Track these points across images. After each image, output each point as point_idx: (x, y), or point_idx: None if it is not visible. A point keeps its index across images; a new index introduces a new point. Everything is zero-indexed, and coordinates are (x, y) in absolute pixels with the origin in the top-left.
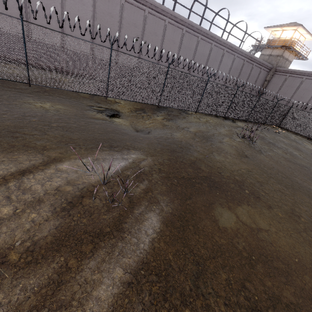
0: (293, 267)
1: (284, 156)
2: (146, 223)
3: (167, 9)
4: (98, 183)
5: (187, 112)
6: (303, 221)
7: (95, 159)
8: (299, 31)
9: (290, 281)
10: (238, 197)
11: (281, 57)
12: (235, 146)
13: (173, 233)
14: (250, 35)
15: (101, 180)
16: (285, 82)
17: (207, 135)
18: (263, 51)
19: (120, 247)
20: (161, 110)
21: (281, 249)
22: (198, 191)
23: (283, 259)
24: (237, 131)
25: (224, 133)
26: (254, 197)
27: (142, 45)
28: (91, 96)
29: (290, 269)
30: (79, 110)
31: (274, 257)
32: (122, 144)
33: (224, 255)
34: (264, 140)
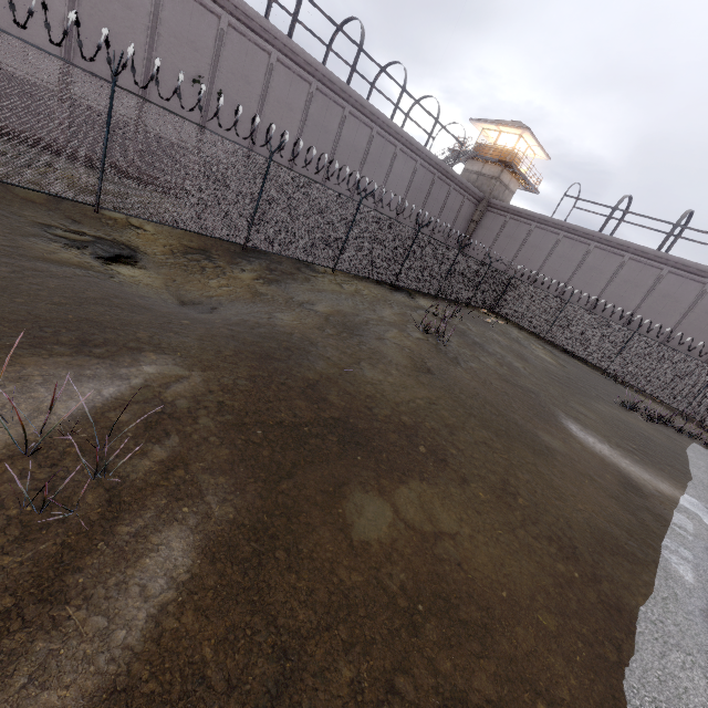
0: (496, 612)
1: (498, 371)
2: (150, 560)
3: (276, 30)
4: (5, 452)
5: (315, 269)
6: (522, 504)
7: (14, 378)
8: (525, 140)
9: (490, 648)
10: (403, 464)
11: (497, 180)
12: (410, 349)
13: (229, 579)
14: (445, 128)
15: (21, 441)
16: (505, 228)
17: (355, 322)
18: (468, 164)
19: (41, 655)
20: (252, 257)
21: (478, 575)
22: (313, 455)
23: (480, 597)
24: (416, 316)
25: (391, 319)
26: (436, 460)
27: (212, 97)
28: (52, 201)
29: (491, 618)
30: (2, 234)
31: (463, 597)
32: (121, 336)
33: (355, 616)
34: (466, 338)
